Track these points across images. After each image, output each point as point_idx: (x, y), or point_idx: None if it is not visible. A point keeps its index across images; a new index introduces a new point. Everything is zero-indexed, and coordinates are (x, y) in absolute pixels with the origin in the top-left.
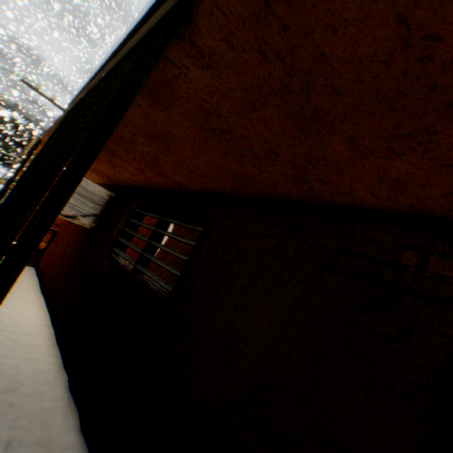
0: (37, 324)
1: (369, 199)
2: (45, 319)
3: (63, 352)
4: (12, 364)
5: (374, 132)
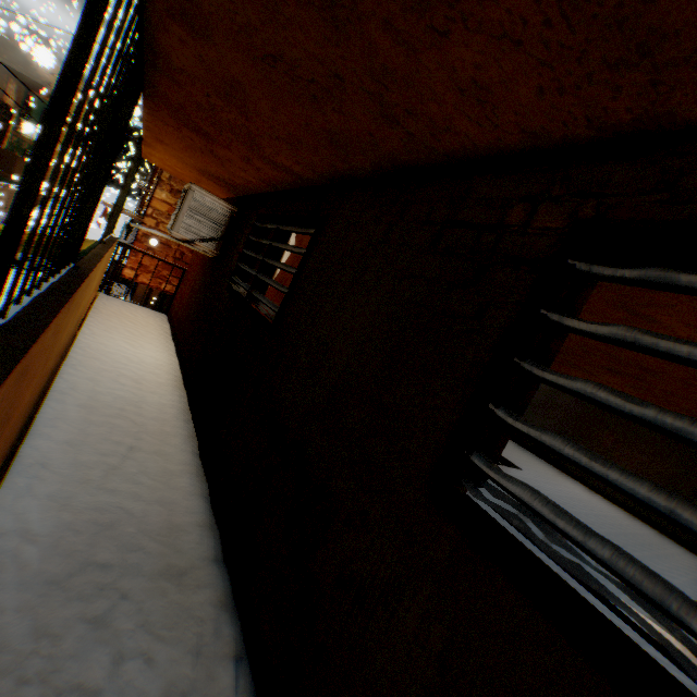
0: (164, 366)
1: (474, 132)
2: (173, 363)
3: (188, 393)
4: (136, 394)
5: (398, 5)
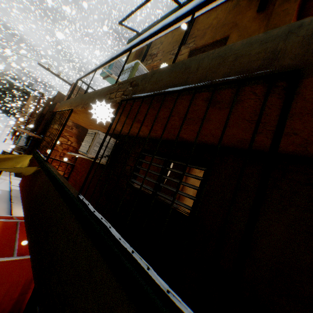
0: None
1: None
2: None
3: None
4: None
5: None
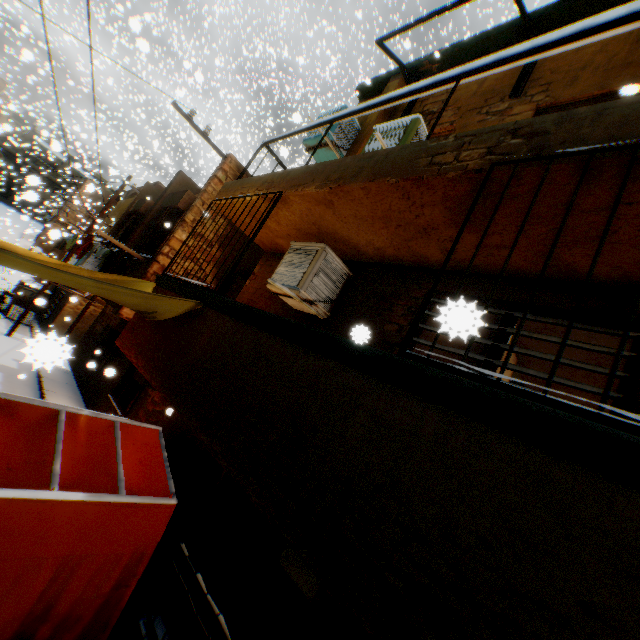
0: None
1: None
2: None
3: None
4: None
5: None
